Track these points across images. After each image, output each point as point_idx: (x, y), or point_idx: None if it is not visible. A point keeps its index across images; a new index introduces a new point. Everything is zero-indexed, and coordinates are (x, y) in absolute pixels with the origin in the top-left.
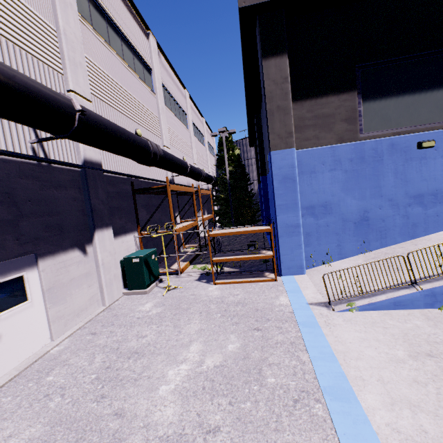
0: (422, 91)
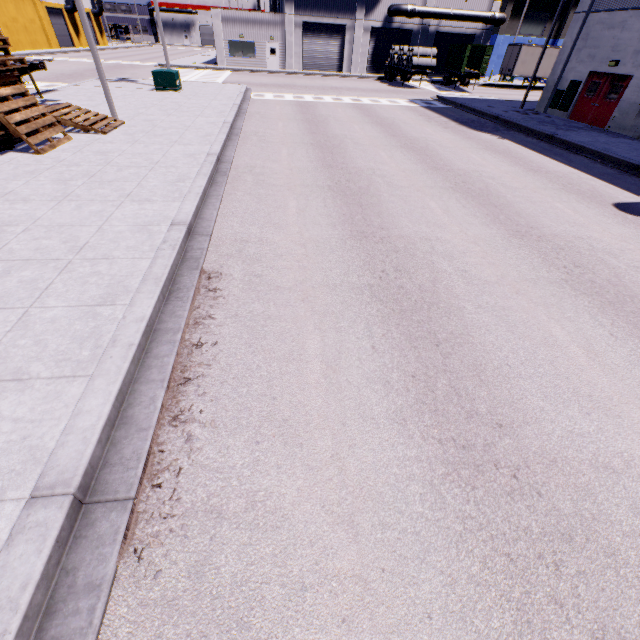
0: (536, 24)
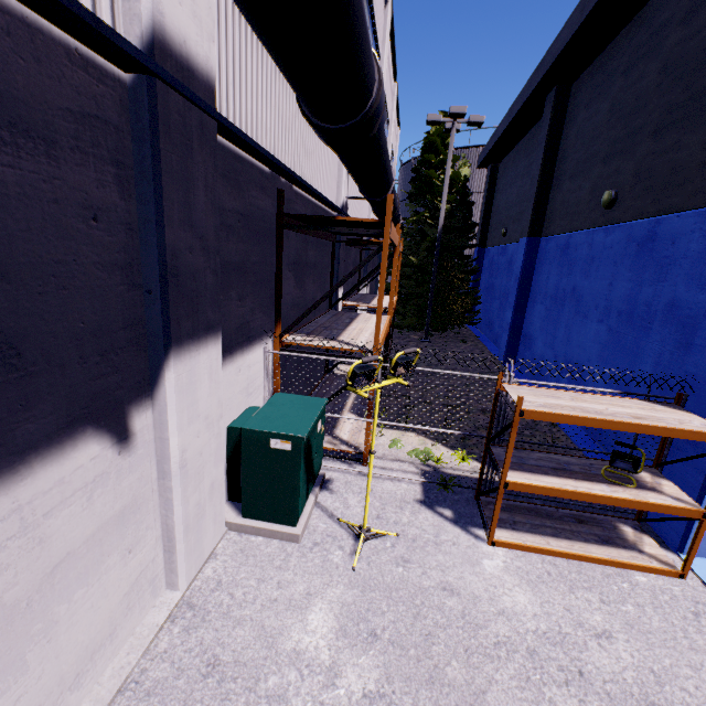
0: None
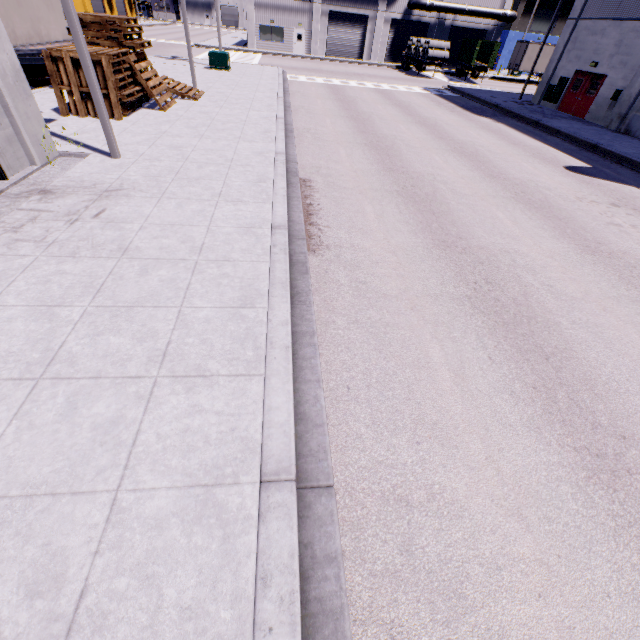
0: (546, 22)
